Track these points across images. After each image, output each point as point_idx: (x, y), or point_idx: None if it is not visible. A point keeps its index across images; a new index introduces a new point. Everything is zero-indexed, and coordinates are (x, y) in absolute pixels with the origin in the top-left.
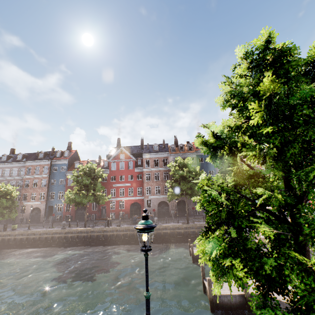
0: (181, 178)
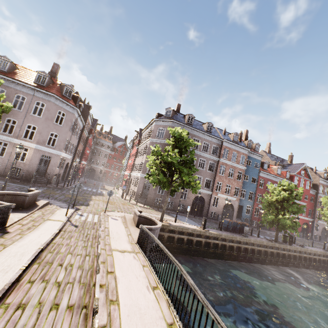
0: None
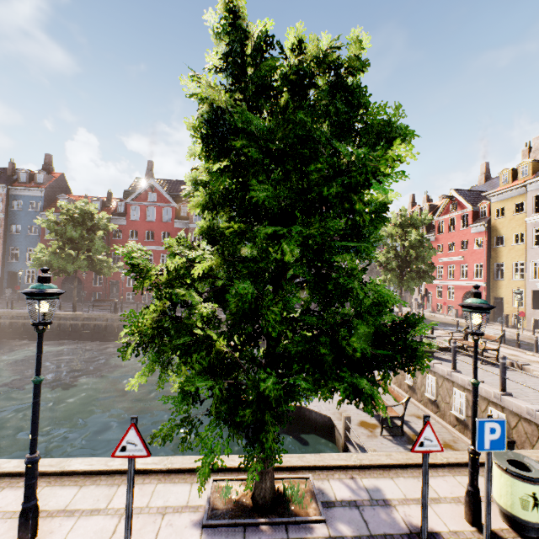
0: None
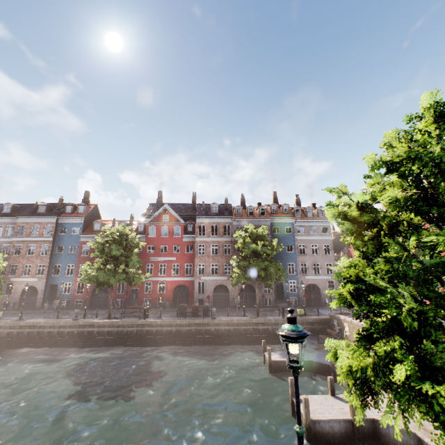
0: (253, 255)
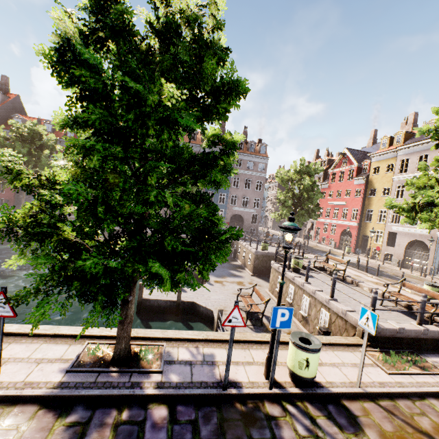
0: None
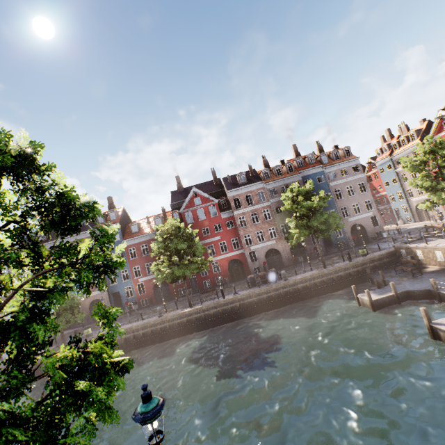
0: (308, 212)
